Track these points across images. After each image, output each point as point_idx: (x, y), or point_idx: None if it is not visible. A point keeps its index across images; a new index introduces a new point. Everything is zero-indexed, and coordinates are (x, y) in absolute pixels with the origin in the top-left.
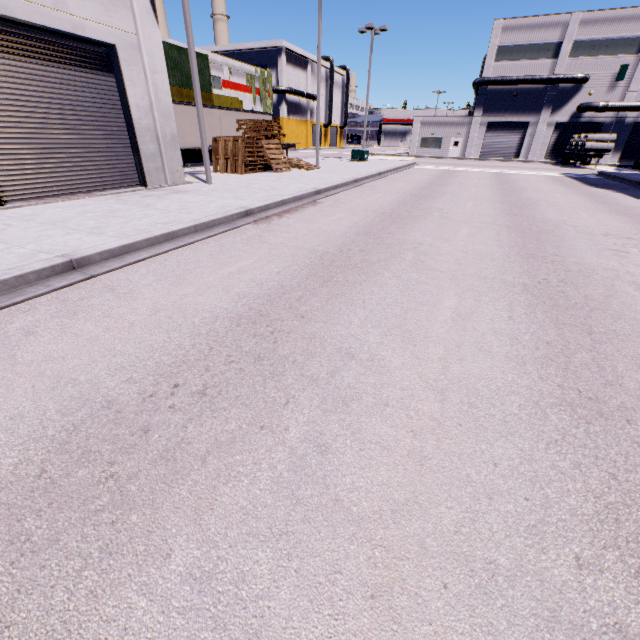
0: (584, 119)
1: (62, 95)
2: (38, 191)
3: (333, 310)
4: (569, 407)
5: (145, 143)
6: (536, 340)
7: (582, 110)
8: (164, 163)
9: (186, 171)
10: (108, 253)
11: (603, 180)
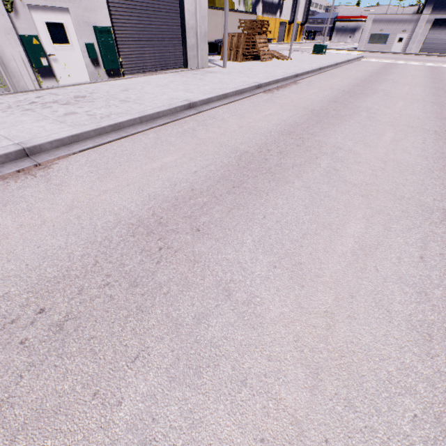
0: None
1: (152, 4)
2: (137, 69)
3: (326, 133)
4: (445, 171)
5: (190, 38)
6: (435, 151)
7: None
8: (198, 52)
9: None
10: (202, 102)
11: None
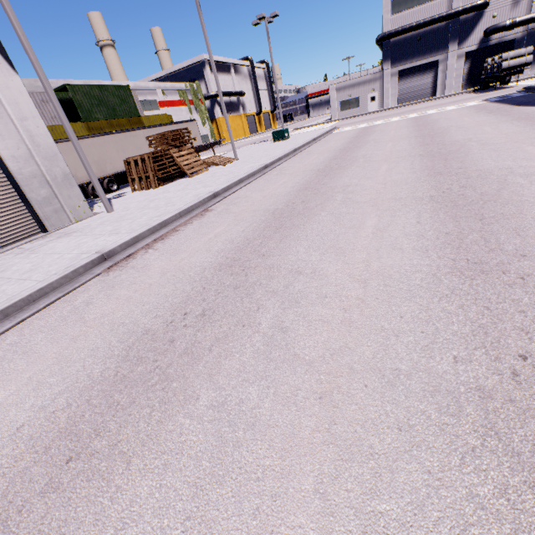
0: (493, 42)
1: None
2: None
3: None
4: None
5: (34, 190)
6: None
7: (489, 34)
8: (62, 203)
9: (109, 197)
10: None
11: (533, 95)
